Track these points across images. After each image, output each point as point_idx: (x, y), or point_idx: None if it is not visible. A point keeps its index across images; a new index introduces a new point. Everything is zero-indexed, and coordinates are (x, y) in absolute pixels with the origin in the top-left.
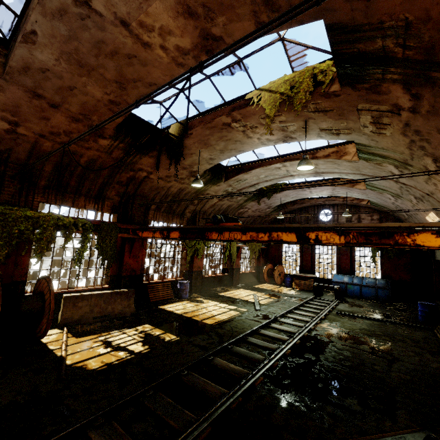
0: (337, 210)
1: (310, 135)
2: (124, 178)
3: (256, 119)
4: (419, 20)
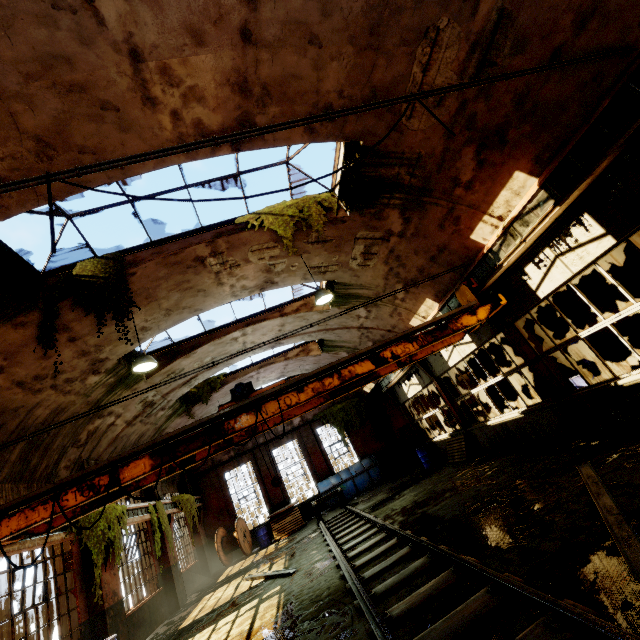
0: None
1: (295, 276)
2: None
3: (244, 252)
4: (427, 155)
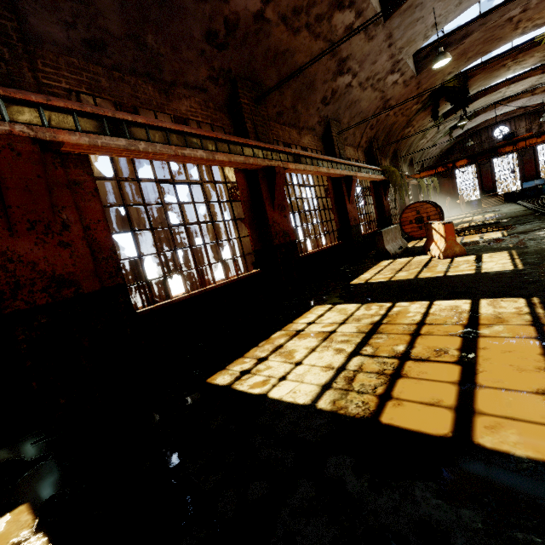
0: (515, 123)
1: None
2: (400, 136)
3: (532, 54)
4: None
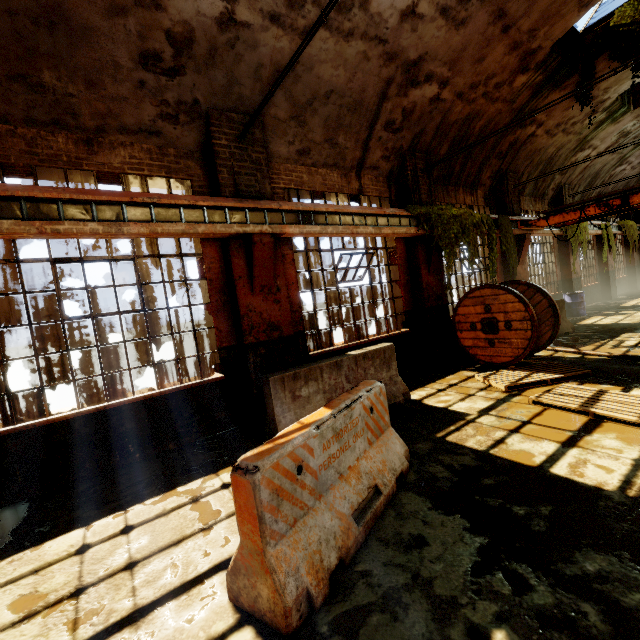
0: None
1: None
2: (505, 145)
3: None
4: None
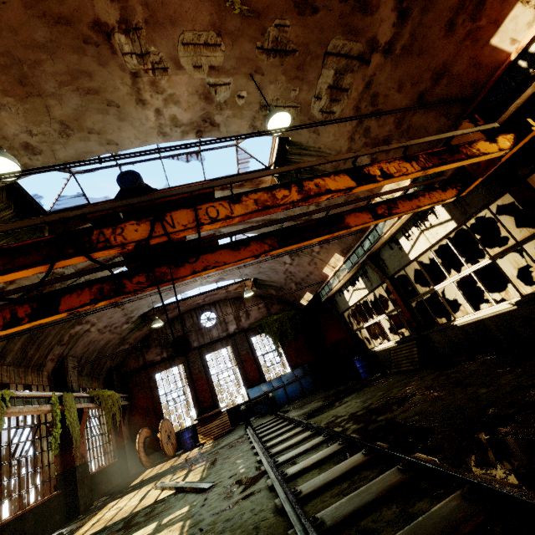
0: (221, 308)
1: (242, 120)
2: None
3: (171, 41)
4: None
